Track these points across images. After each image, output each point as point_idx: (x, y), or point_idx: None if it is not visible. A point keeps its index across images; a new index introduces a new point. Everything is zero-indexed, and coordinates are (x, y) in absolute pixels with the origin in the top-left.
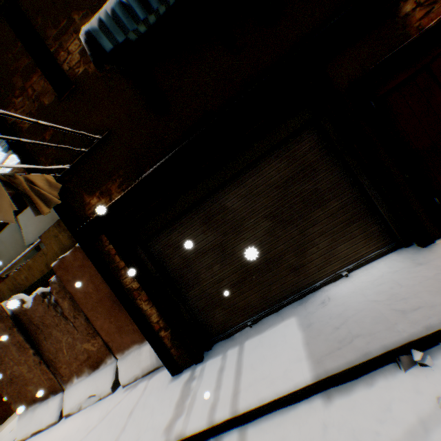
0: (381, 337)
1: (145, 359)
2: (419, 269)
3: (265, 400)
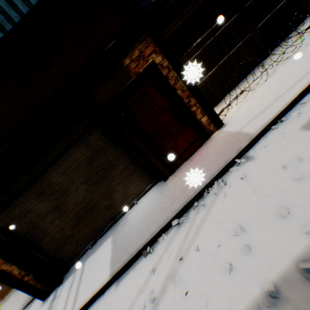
0: (138, 243)
1: (23, 295)
2: (160, 197)
3: (88, 299)
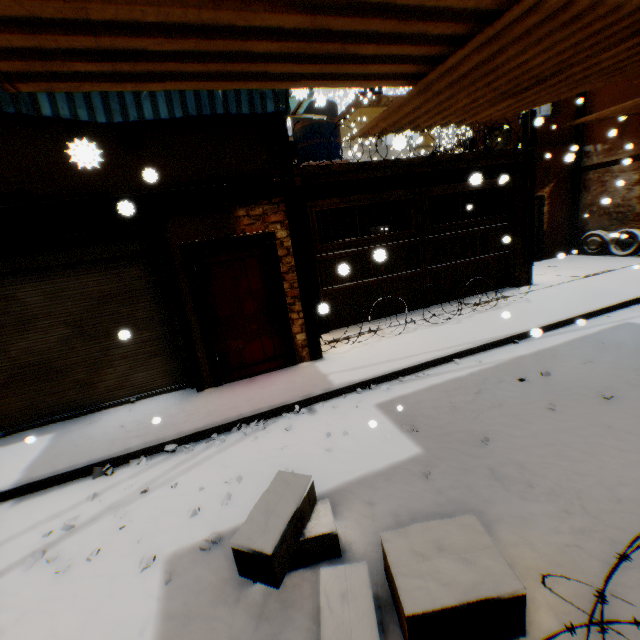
0: (96, 454)
1: None
2: (175, 408)
3: None
